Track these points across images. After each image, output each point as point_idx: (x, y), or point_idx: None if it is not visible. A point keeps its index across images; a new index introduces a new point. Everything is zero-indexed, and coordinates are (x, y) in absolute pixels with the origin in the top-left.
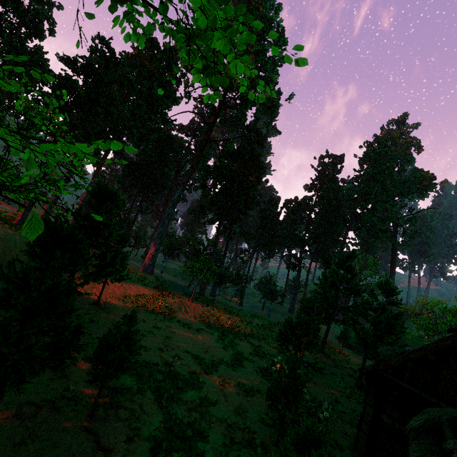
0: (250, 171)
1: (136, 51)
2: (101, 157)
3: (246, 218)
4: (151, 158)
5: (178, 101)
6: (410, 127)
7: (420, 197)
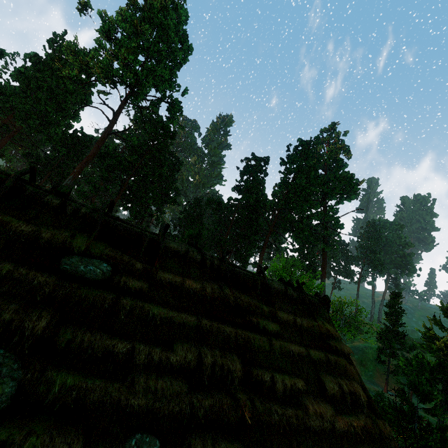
0: (148, 162)
1: (47, 53)
2: (3, 150)
3: (147, 211)
4: (58, 152)
5: (76, 95)
6: (337, 134)
7: (347, 199)
